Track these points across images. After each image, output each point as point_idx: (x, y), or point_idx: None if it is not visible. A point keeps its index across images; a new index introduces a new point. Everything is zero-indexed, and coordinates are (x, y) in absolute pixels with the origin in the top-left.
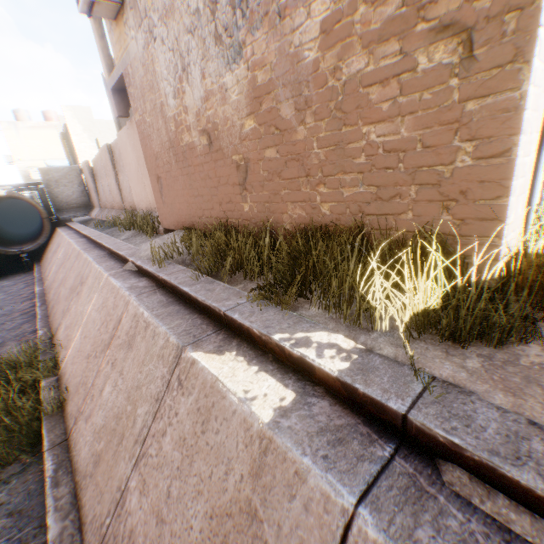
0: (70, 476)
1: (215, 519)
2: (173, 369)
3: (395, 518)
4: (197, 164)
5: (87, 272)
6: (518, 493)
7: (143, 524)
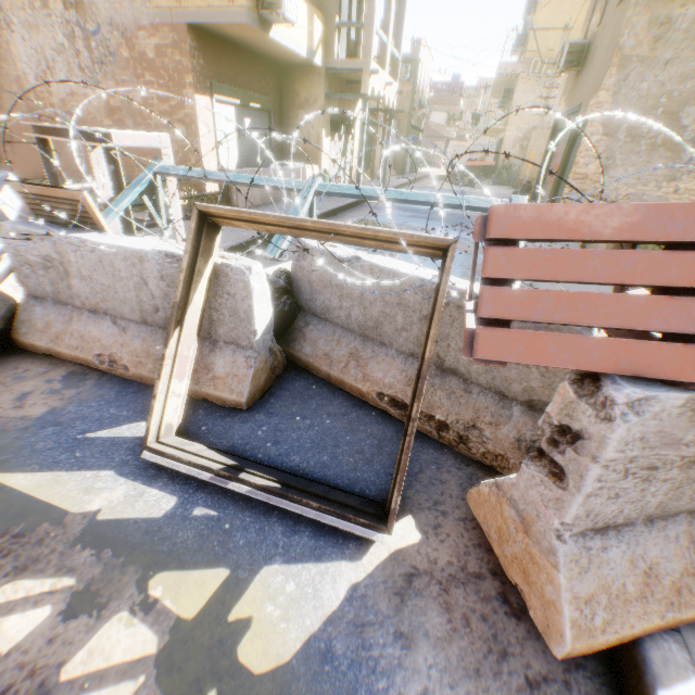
0: None
1: None
2: None
3: None
4: None
5: None
6: None
7: None
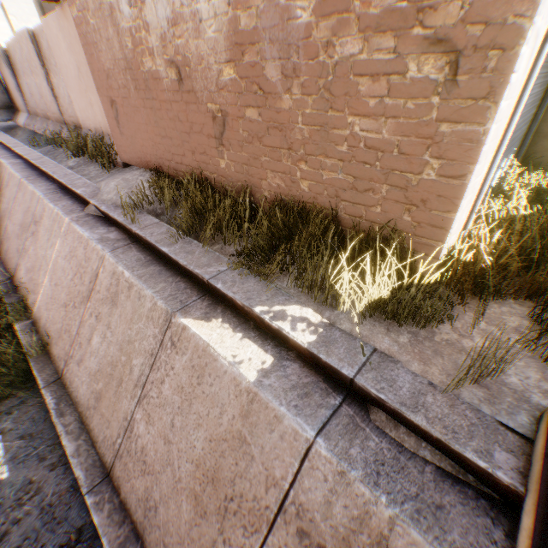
0: (72, 408)
1: (214, 442)
2: (165, 331)
3: (339, 443)
4: (164, 100)
5: (40, 210)
6: (412, 427)
7: (153, 444)
